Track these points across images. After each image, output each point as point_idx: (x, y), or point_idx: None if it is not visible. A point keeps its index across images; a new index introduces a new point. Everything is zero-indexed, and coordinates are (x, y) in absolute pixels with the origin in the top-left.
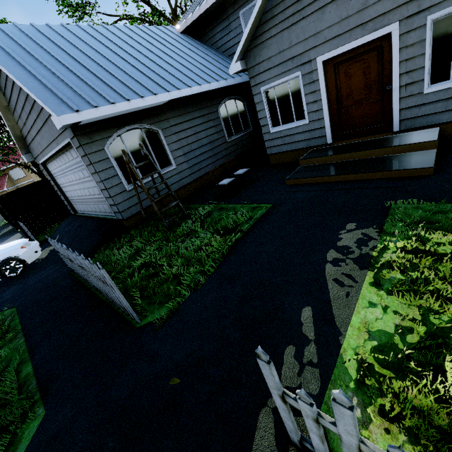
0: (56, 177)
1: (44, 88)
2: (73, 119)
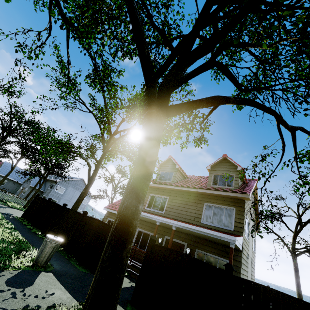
0: None
1: (1, 170)
2: None
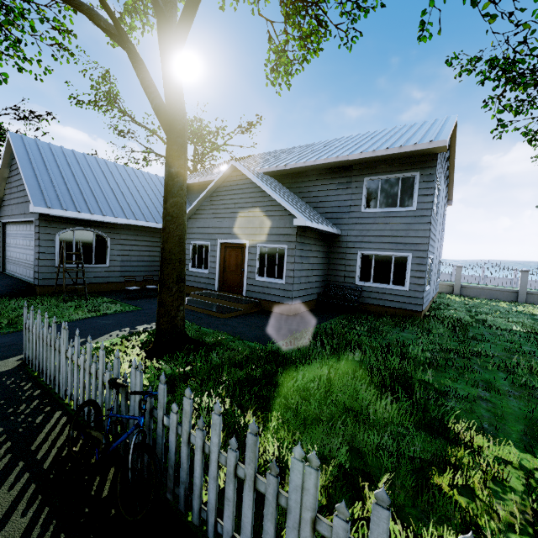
0: (8, 237)
1: (38, 187)
2: (44, 210)
